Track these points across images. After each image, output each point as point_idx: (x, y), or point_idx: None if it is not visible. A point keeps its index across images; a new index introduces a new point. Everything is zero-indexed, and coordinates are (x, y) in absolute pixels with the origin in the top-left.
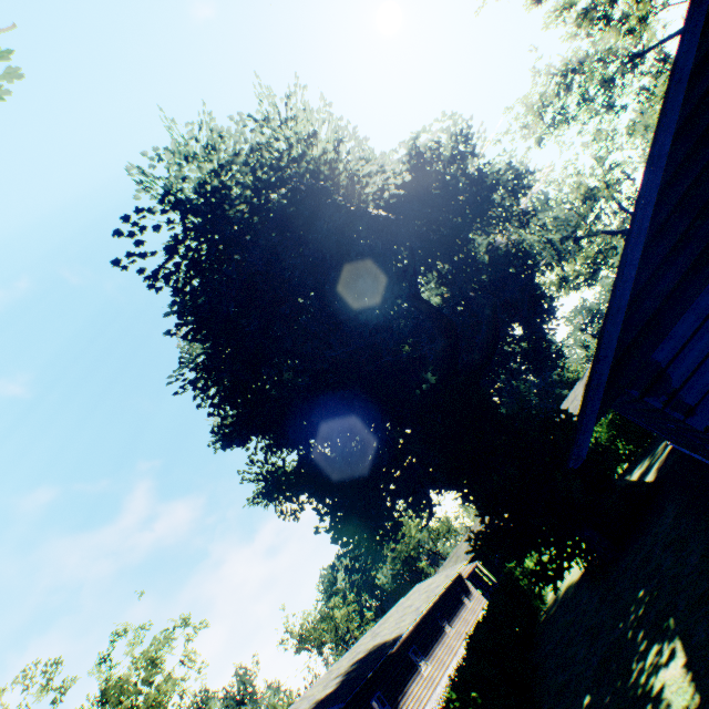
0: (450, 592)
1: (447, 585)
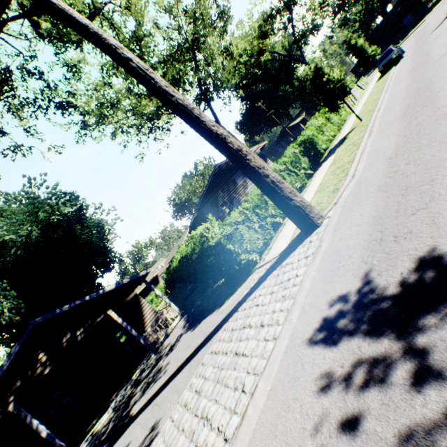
0: (146, 288)
1: (145, 285)
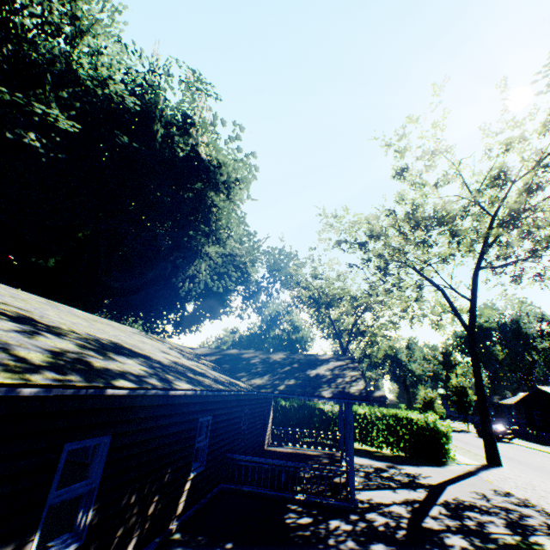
0: None
1: None
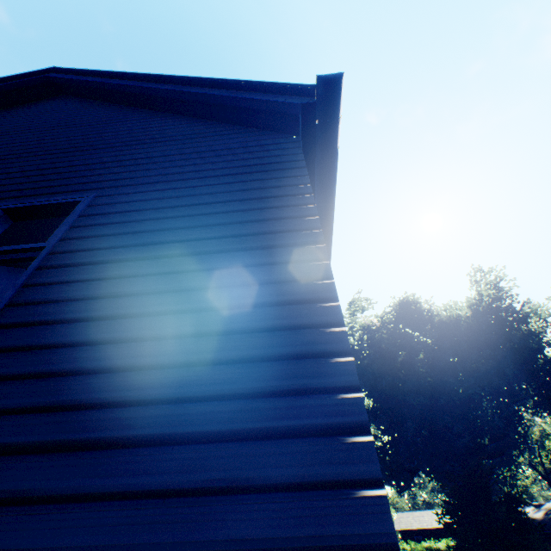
0: None
1: None
